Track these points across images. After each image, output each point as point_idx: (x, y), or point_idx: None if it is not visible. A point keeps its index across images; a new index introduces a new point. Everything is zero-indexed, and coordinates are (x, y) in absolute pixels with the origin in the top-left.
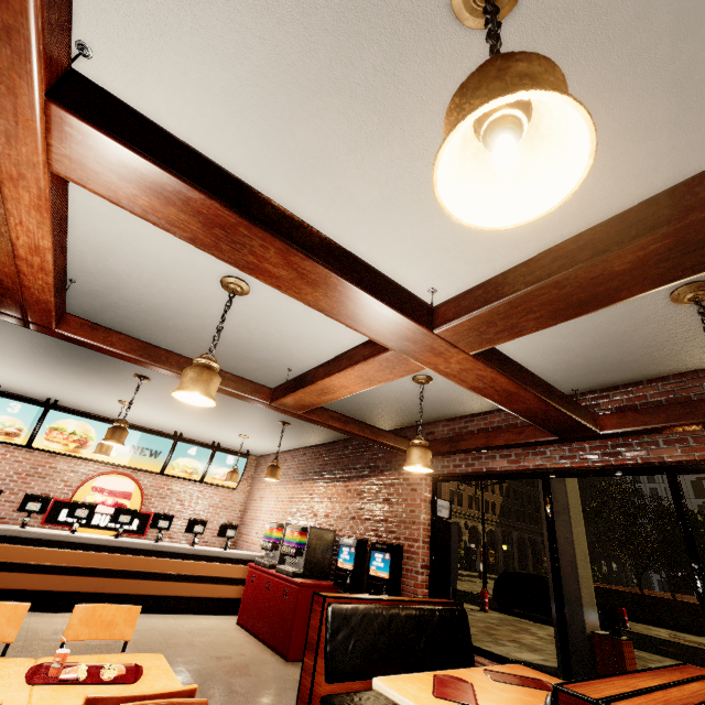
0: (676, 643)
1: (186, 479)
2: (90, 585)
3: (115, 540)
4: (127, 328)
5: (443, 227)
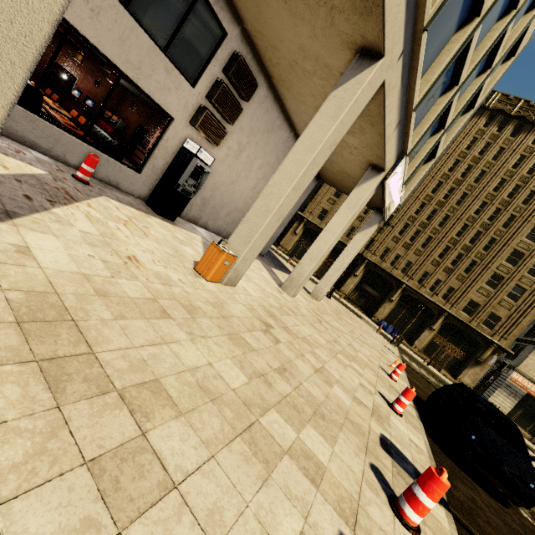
0: None
1: None
2: None
3: None
4: None
5: None
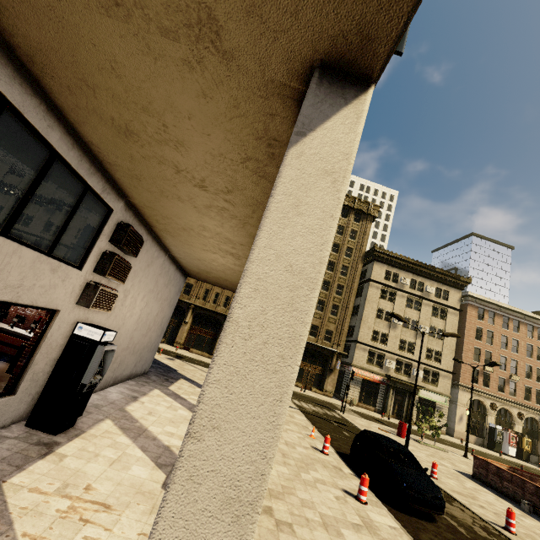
0: None
1: None
2: (11, 351)
3: (23, 334)
4: None
5: None
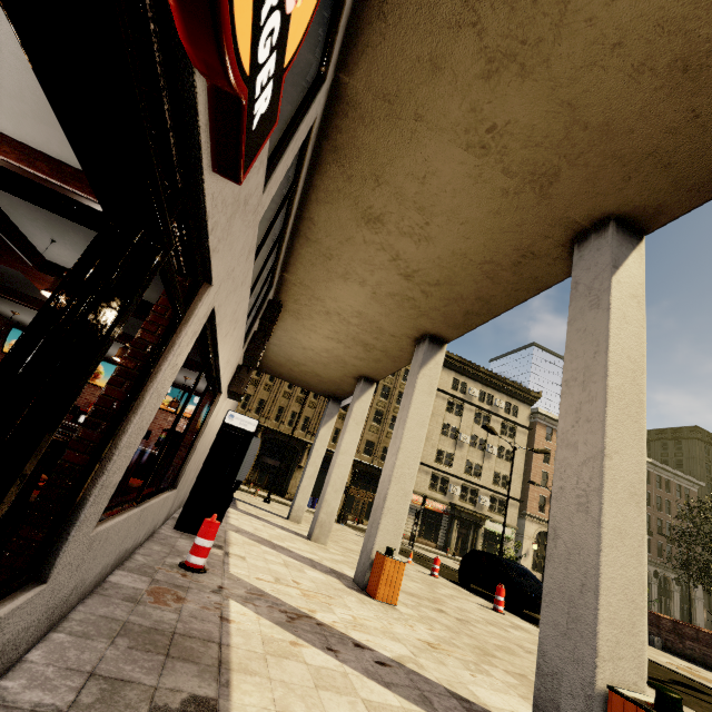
0: (658, 665)
1: (165, 410)
2: None
3: None
4: (25, 283)
5: (1, 204)
